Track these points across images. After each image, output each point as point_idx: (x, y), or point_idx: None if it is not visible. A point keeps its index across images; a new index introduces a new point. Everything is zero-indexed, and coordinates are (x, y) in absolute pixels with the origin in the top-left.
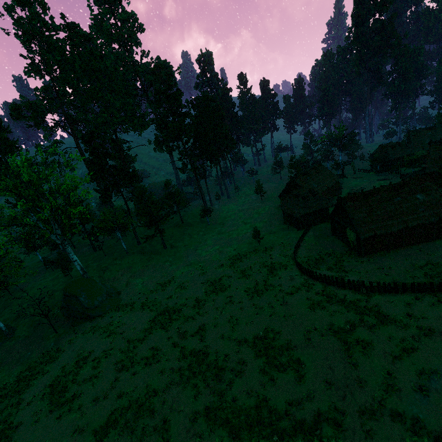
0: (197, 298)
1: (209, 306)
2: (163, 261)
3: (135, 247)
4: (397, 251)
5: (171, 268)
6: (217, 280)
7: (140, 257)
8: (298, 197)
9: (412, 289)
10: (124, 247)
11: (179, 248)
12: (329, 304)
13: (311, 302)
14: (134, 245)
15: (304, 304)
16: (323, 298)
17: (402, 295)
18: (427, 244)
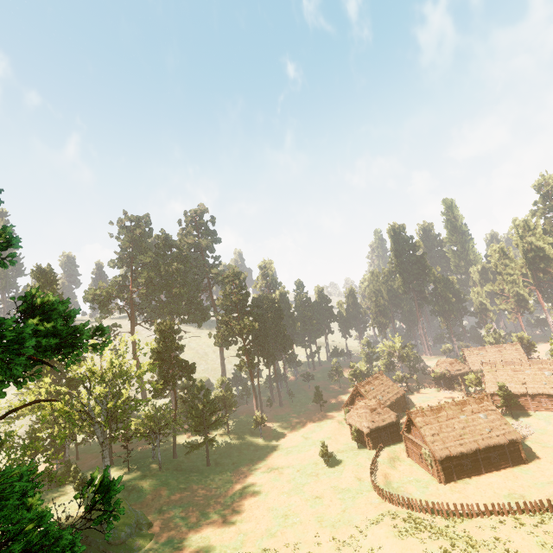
0: (260, 531)
1: (278, 542)
2: (206, 482)
3: (170, 461)
4: (478, 478)
5: (218, 493)
6: (282, 508)
7: (177, 475)
8: (366, 408)
9: (494, 511)
10: (159, 459)
11: (227, 467)
12: (418, 531)
13: (398, 529)
14: (168, 458)
15: (391, 532)
16: (411, 525)
17: (488, 520)
18: (506, 471)
